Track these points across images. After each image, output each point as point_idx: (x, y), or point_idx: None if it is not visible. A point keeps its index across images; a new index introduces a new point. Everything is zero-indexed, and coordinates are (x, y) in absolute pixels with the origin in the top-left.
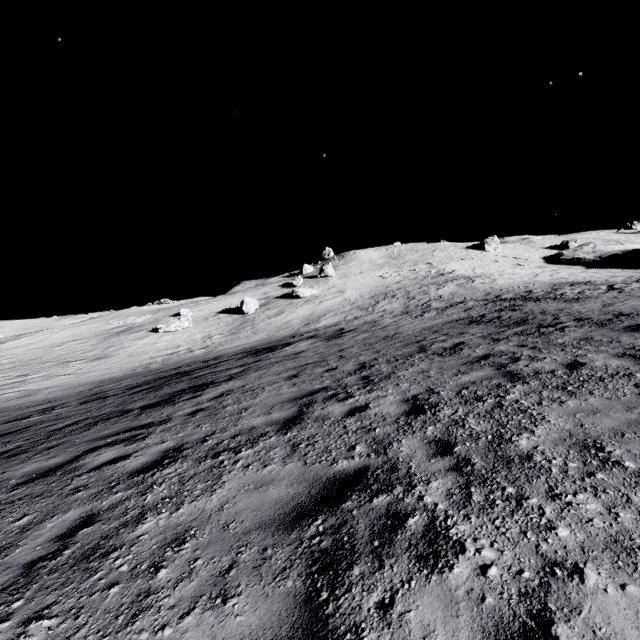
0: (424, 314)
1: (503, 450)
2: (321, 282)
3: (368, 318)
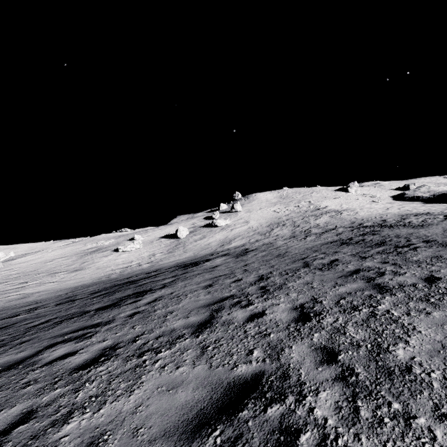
0: (306, 238)
1: (383, 360)
2: (232, 215)
3: (266, 241)
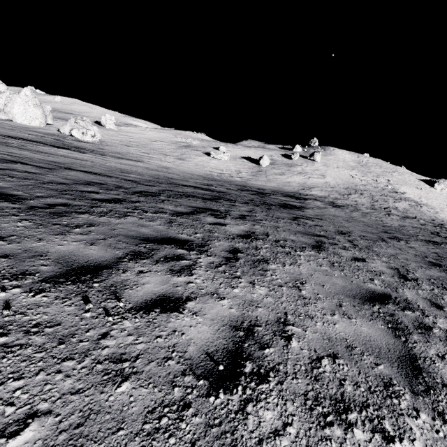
0: (390, 215)
1: None
2: (309, 163)
3: (347, 202)
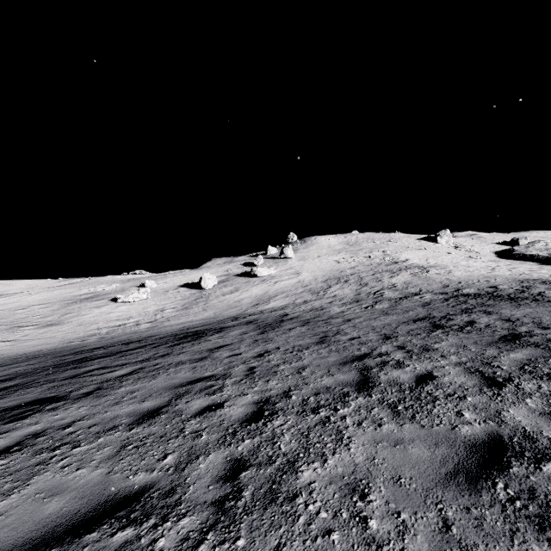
0: (375, 305)
1: None
2: (280, 263)
3: (316, 303)
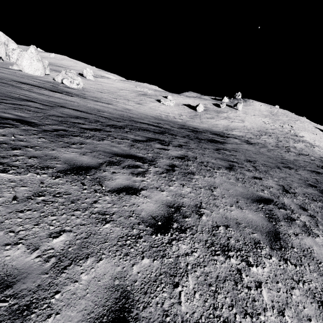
0: (289, 152)
1: None
2: (233, 111)
3: (258, 141)
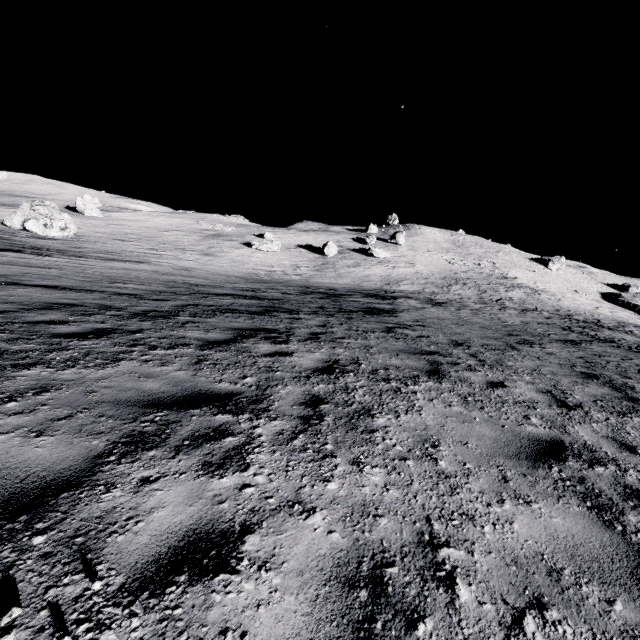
0: (506, 310)
1: None
2: (391, 248)
3: (448, 297)
